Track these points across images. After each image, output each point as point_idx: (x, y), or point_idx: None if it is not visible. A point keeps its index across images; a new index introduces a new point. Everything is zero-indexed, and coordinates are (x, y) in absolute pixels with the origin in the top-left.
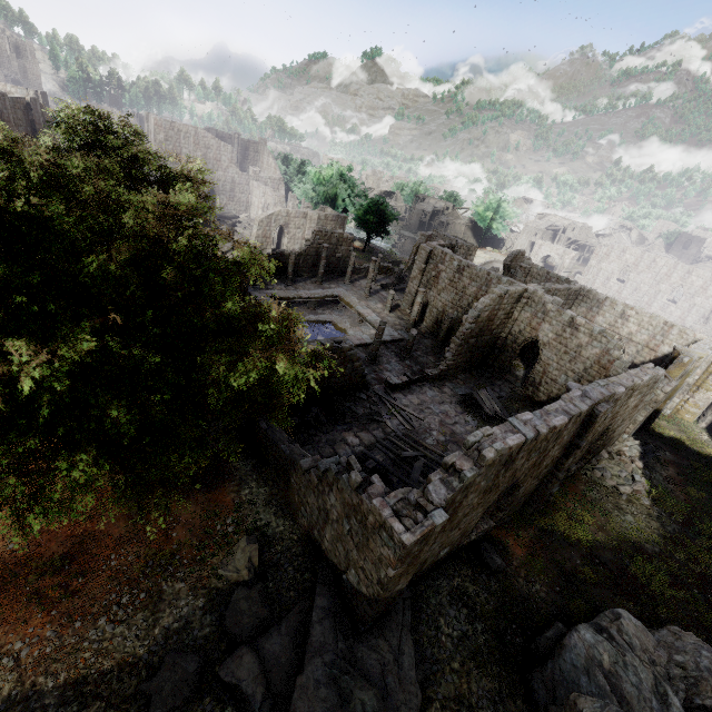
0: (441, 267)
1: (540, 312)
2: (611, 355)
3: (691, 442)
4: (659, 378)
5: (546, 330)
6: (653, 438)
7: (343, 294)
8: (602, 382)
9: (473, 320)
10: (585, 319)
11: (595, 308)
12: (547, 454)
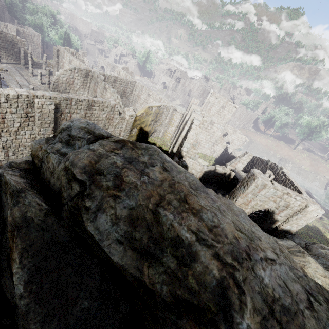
0: (63, 60)
1: (96, 82)
2: (116, 102)
3: (160, 145)
4: (115, 106)
5: (99, 92)
6: (144, 143)
7: (11, 70)
8: (53, 92)
9: (55, 81)
10: (110, 86)
11: (140, 91)
12: (3, 117)
